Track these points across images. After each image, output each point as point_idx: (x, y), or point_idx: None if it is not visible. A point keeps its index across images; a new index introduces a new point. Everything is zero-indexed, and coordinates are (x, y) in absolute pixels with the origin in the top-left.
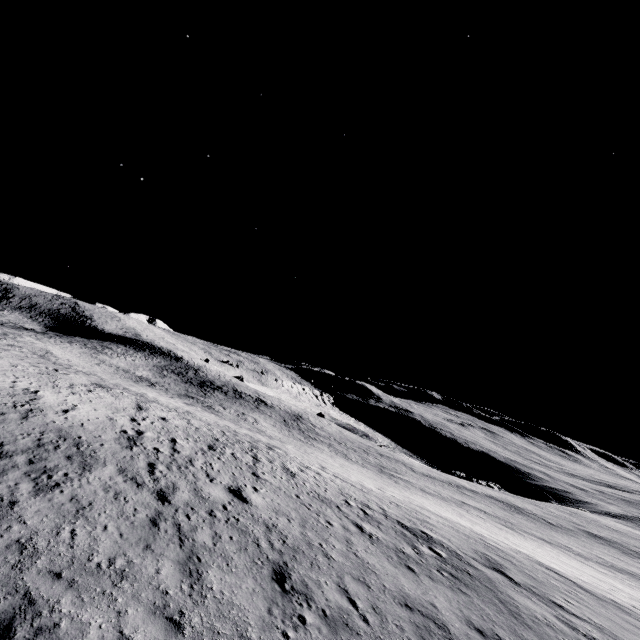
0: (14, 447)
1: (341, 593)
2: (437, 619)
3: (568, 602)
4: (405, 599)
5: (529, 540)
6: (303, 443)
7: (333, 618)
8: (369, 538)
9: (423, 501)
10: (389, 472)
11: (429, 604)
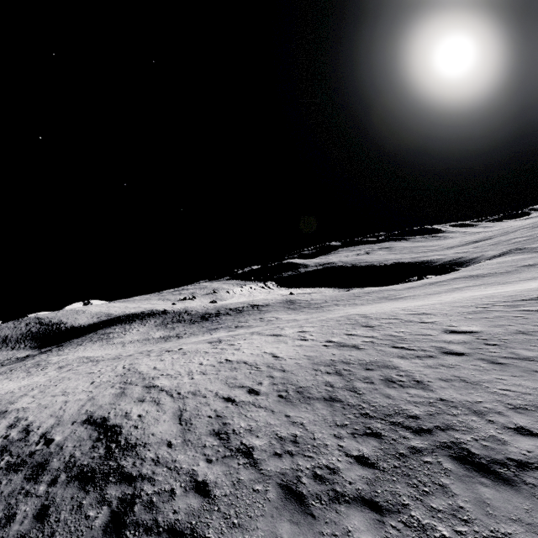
0: (338, 384)
1: None
2: None
3: None
4: None
5: (526, 283)
6: (324, 312)
7: None
8: None
9: (457, 295)
10: (393, 298)
11: None
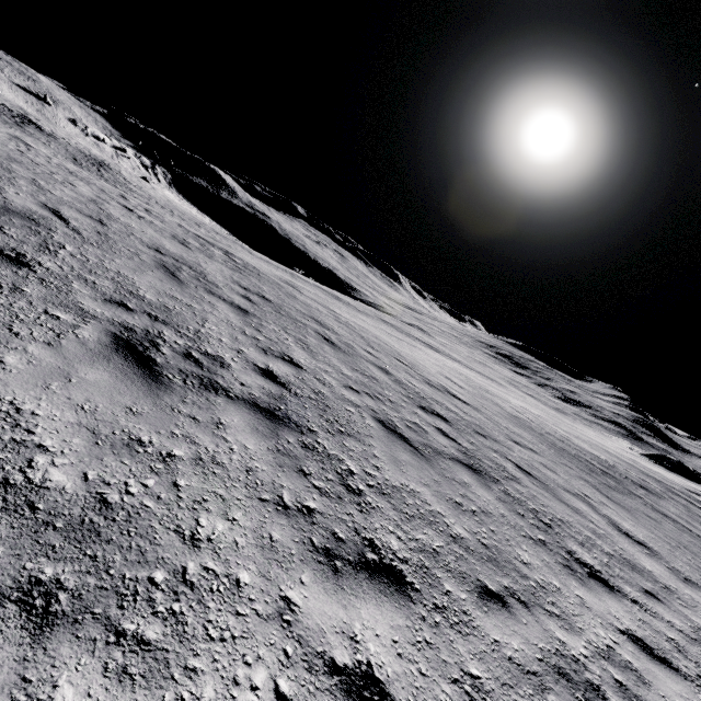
0: None
1: (44, 208)
2: (196, 269)
3: (343, 314)
4: (159, 249)
5: None
6: None
7: (6, 209)
8: (138, 217)
9: None
10: None
11: (193, 262)
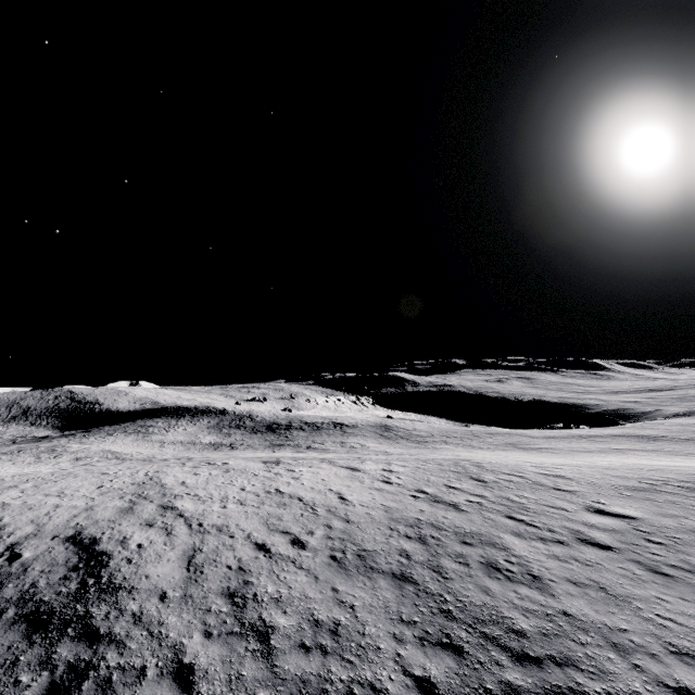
0: (417, 556)
1: None
2: None
3: None
4: None
5: None
6: (427, 449)
7: None
8: None
9: (615, 460)
10: (525, 446)
11: None
